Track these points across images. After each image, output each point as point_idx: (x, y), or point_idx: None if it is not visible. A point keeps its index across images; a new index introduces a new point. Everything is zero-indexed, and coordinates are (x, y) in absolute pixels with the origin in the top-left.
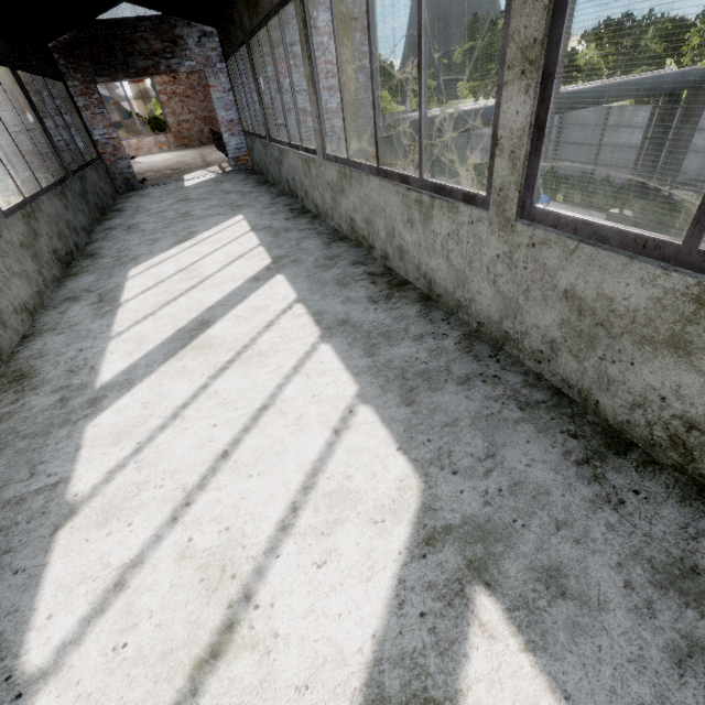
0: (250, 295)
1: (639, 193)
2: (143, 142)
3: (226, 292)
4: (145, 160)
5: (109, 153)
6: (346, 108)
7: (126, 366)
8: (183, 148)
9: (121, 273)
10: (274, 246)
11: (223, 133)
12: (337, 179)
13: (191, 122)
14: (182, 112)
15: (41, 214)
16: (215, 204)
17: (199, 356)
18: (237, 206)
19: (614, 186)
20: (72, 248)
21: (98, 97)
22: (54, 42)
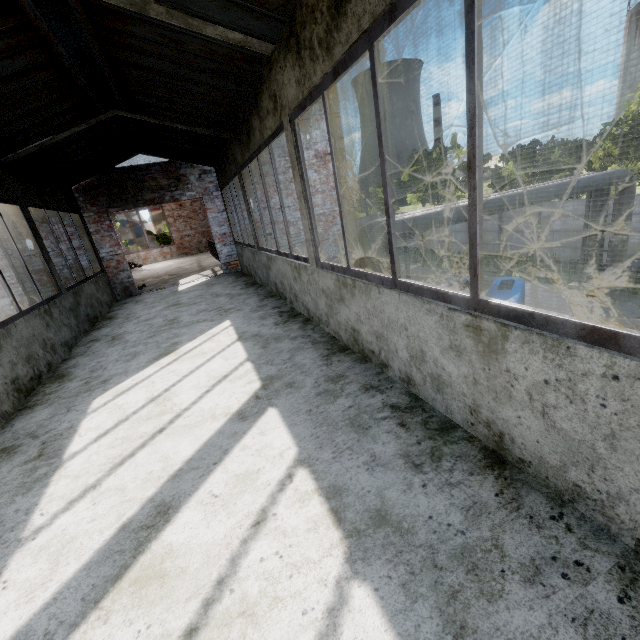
0: (233, 448)
1: (593, 268)
2: (151, 253)
3: (201, 441)
4: (150, 267)
5: (112, 267)
6: (345, 218)
7: (10, 633)
8: (184, 255)
9: (82, 405)
10: (264, 361)
11: (216, 244)
12: (334, 287)
13: (191, 236)
14: (185, 229)
15: (9, 339)
16: (203, 308)
17: (139, 608)
18: (225, 310)
19: (562, 263)
20: (42, 370)
21: (109, 223)
22: (77, 185)
